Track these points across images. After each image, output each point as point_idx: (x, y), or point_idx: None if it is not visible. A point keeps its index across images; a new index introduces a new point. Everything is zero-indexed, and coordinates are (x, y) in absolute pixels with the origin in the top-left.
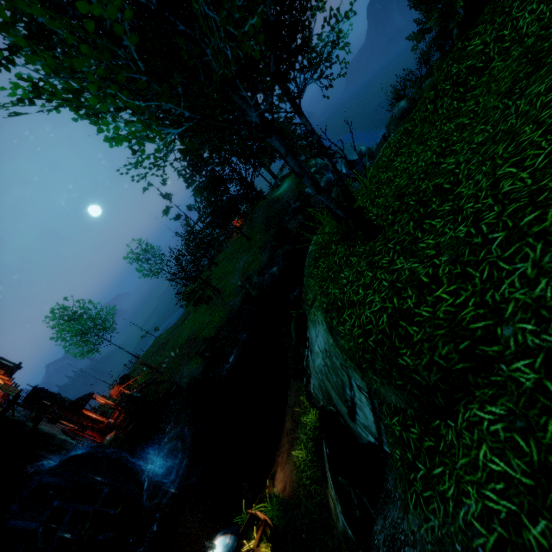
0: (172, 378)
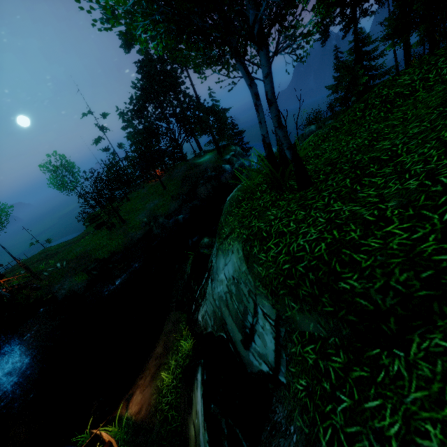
0: (50, 287)
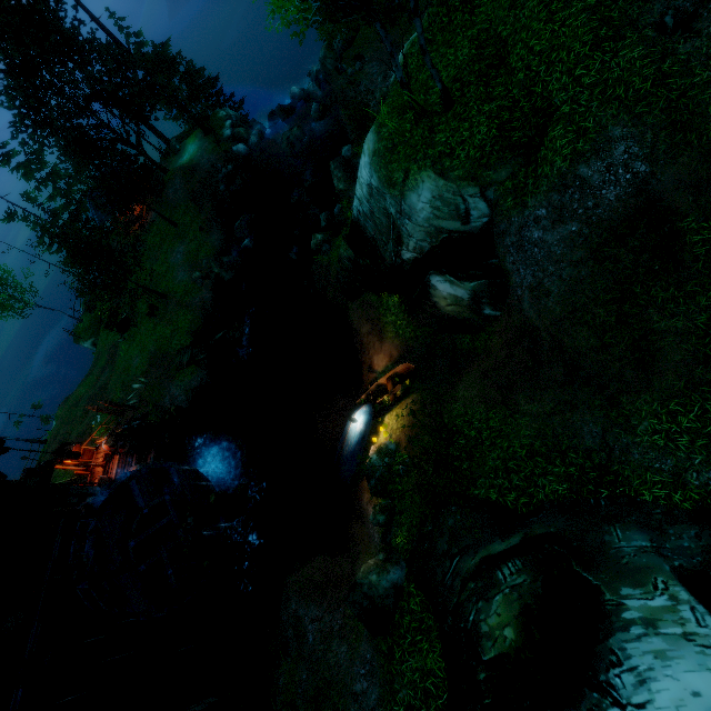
0: (158, 406)
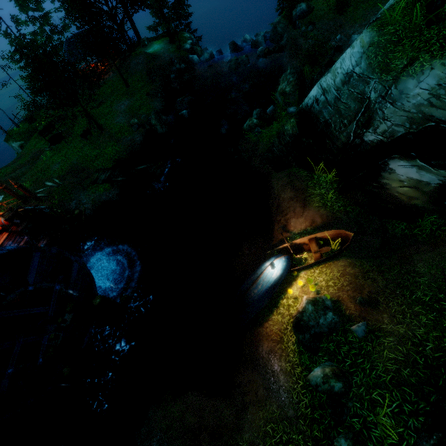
0: (63, 205)
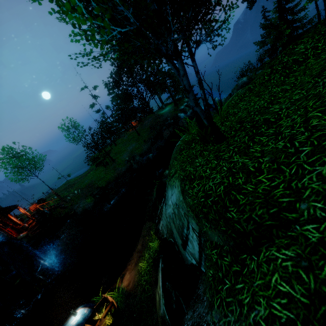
0: (72, 206)
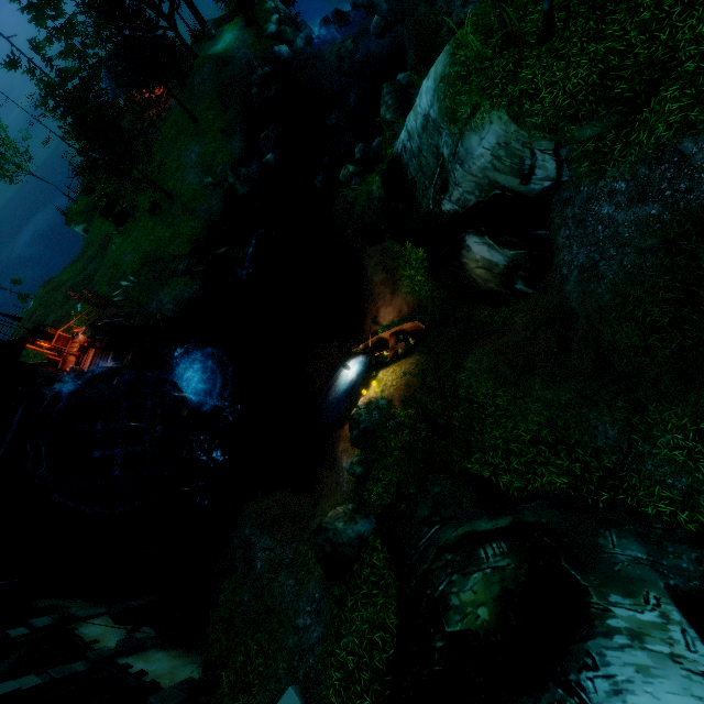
0: (143, 309)
